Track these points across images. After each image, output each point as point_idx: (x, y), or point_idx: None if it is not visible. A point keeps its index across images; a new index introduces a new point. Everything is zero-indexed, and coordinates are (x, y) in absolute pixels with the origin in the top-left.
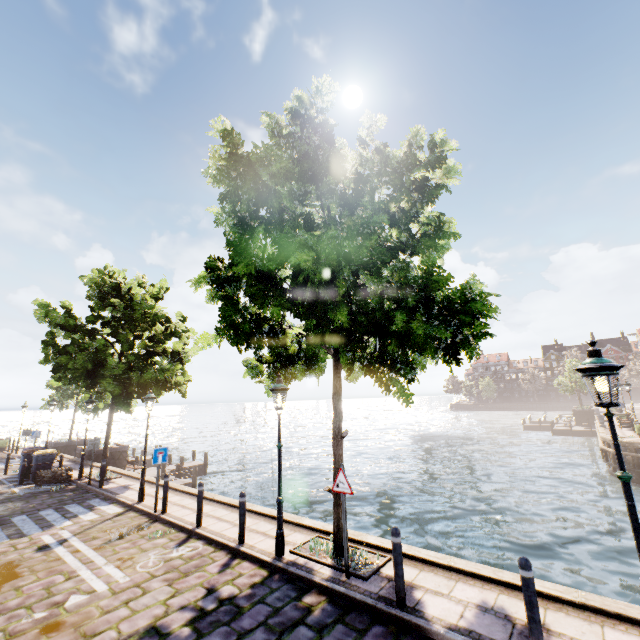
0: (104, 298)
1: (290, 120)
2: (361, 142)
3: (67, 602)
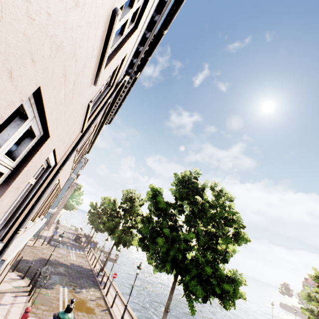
0: (103, 203)
1: (124, 193)
2: (138, 198)
3: (68, 257)
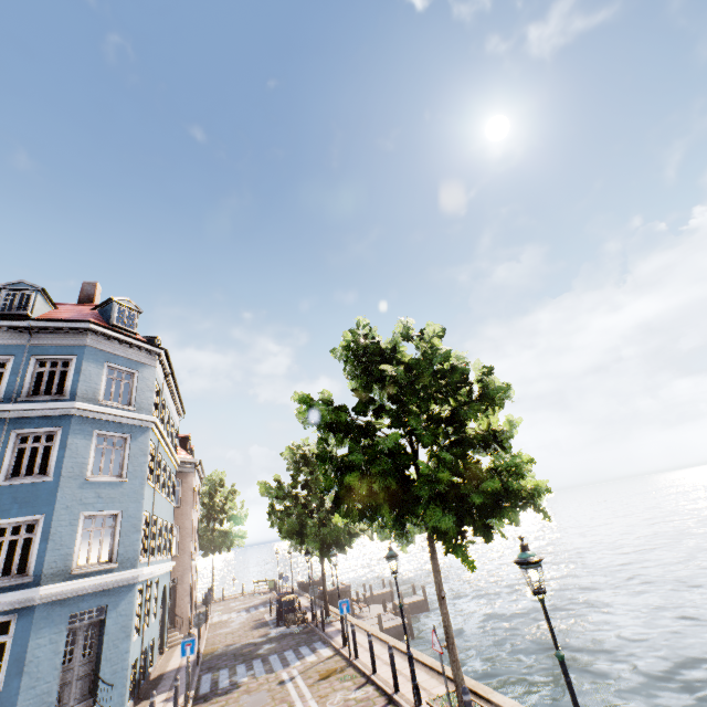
0: (297, 467)
1: (347, 352)
2: (404, 337)
3: None
